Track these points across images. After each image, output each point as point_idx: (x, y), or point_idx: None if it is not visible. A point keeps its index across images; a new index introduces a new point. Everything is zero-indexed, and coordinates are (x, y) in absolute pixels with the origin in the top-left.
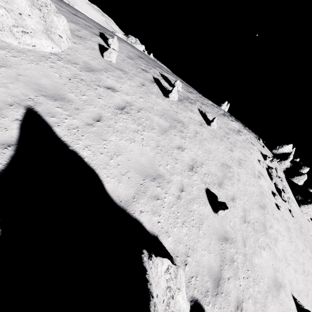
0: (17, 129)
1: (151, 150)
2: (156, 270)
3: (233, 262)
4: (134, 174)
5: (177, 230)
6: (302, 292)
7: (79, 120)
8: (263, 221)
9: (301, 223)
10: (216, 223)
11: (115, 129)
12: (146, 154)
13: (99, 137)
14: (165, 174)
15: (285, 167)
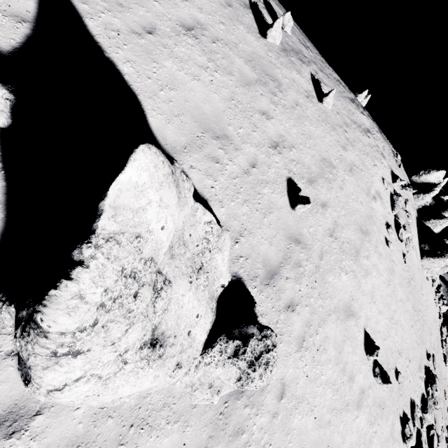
0: (35, 3)
1: (222, 101)
2: (194, 212)
3: (299, 266)
4: (190, 121)
5: (235, 206)
6: (380, 334)
7: (122, 21)
8: (357, 246)
9: (413, 275)
10: (290, 220)
11: (173, 54)
12: (212, 103)
13: (148, 56)
14: (234, 138)
15: (422, 204)
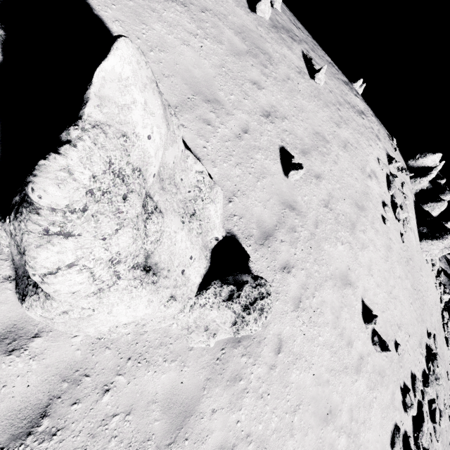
0: None
1: (212, 67)
2: (185, 158)
3: (294, 231)
4: (181, 83)
5: (228, 167)
6: (378, 306)
7: None
8: (353, 219)
9: (412, 256)
10: (284, 187)
11: (162, 18)
12: (202, 68)
13: (137, 17)
14: (225, 103)
15: (419, 188)
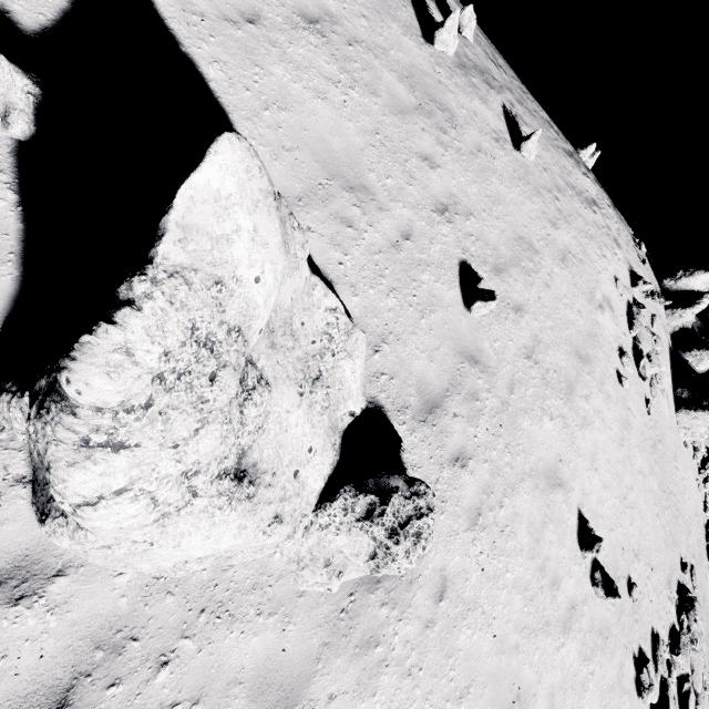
0: None
1: (360, 134)
2: (310, 289)
3: (476, 399)
4: (309, 159)
5: (376, 295)
6: (604, 520)
7: (209, 2)
8: (571, 378)
9: (662, 436)
10: (463, 327)
11: (286, 56)
12: (344, 136)
13: (247, 56)
14: (377, 192)
15: (679, 325)
